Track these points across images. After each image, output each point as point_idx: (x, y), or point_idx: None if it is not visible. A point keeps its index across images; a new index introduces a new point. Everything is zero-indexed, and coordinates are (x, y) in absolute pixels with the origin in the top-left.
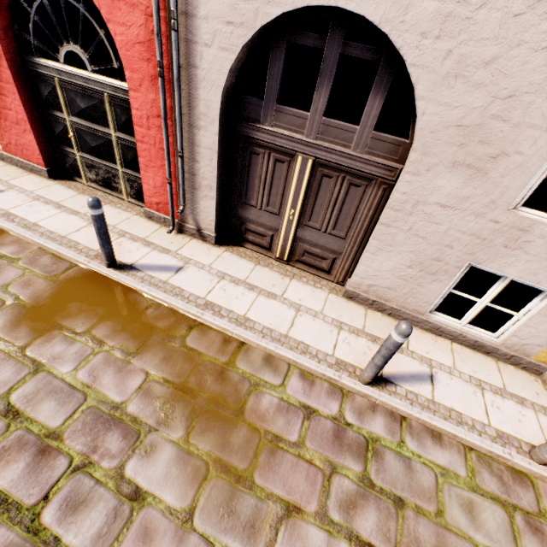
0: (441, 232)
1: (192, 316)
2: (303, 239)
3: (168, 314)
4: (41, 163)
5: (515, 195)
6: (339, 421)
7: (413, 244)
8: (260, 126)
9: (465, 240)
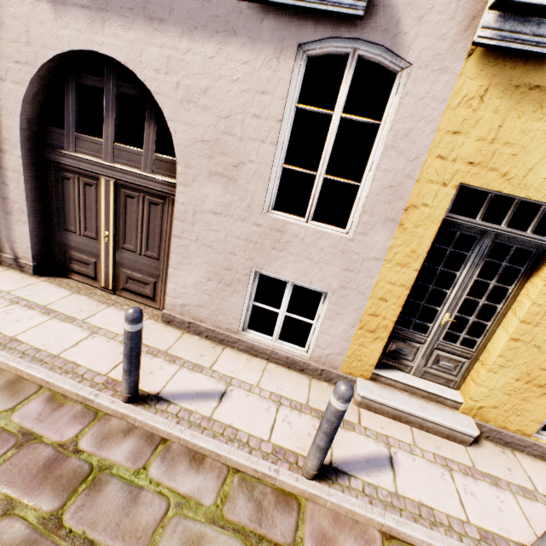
0: (222, 240)
1: None
2: (124, 264)
3: None
4: None
5: (263, 198)
6: (66, 448)
7: (204, 254)
8: (65, 152)
9: (243, 246)
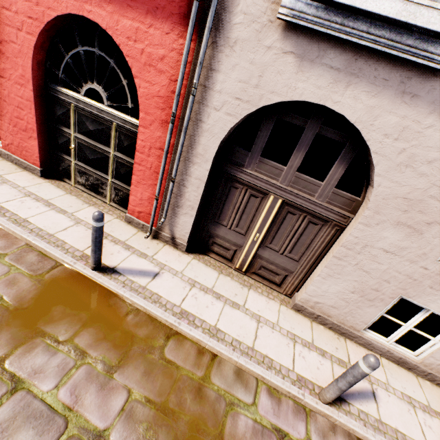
0: (381, 270)
1: (169, 324)
2: (262, 257)
3: (147, 321)
4: (37, 164)
5: None
6: None
7: (358, 275)
8: (243, 169)
9: (400, 278)
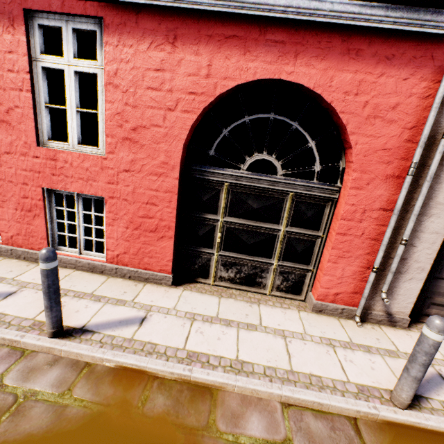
0: None
1: None
2: None
3: None
4: (166, 270)
5: None
6: None
7: None
8: None
9: None
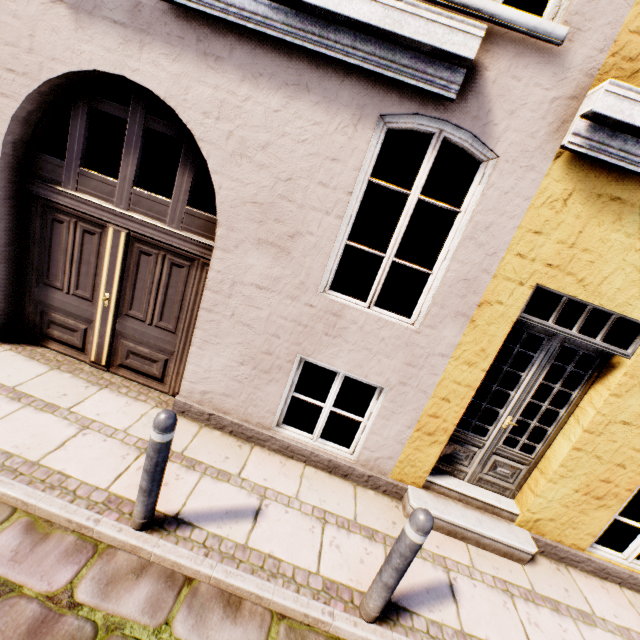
0: (264, 319)
1: None
2: (126, 334)
3: None
4: None
5: (320, 276)
6: (58, 602)
7: (240, 333)
8: (61, 188)
9: (289, 327)
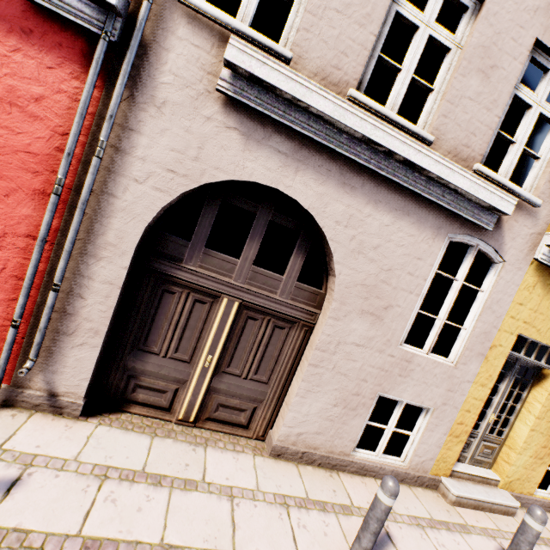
0: (358, 368)
1: None
2: (219, 389)
3: None
4: None
5: (400, 335)
6: None
7: (337, 381)
8: (182, 264)
9: (374, 373)
